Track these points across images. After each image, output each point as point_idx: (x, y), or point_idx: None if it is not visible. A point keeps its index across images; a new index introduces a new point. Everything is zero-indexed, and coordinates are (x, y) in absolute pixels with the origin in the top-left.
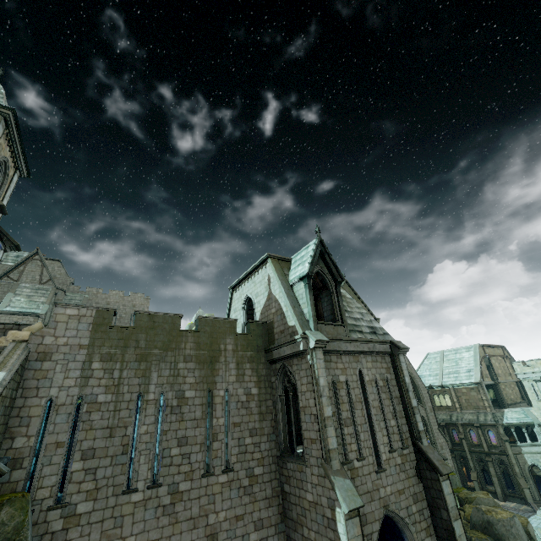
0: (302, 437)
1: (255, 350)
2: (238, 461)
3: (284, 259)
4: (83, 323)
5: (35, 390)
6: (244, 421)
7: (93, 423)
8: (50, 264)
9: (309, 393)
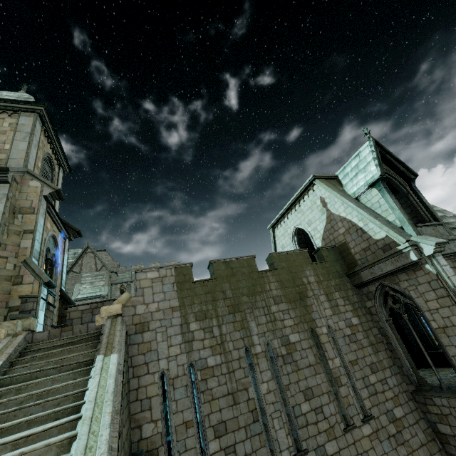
0: (452, 365)
1: (337, 277)
2: (373, 405)
3: (330, 178)
4: (166, 284)
5: (145, 367)
6: (359, 357)
7: (212, 391)
8: (98, 254)
9: (447, 309)
